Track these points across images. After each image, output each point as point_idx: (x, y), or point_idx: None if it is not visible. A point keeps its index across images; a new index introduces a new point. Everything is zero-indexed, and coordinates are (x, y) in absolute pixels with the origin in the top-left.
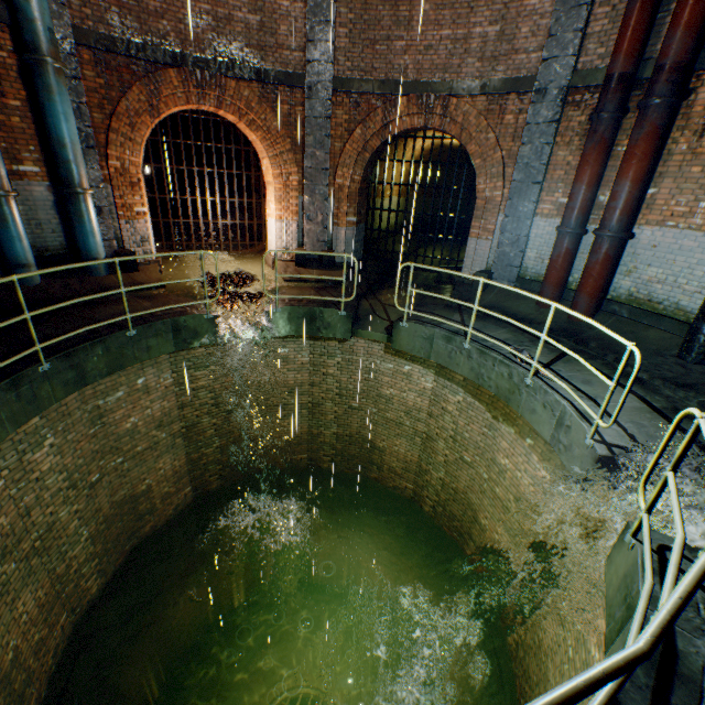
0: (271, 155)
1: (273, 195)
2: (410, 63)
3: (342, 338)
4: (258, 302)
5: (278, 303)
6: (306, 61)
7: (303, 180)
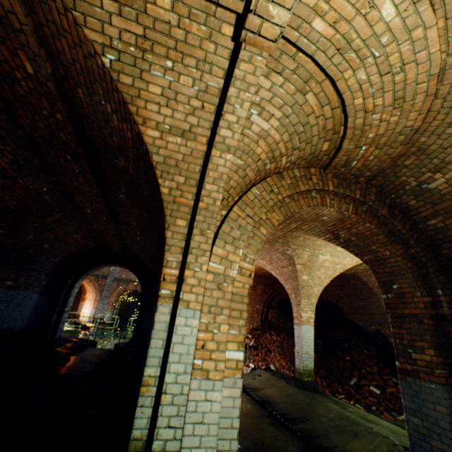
0: (93, 292)
1: (90, 302)
2: (133, 276)
3: (110, 340)
4: (85, 330)
5: (96, 328)
6: (109, 273)
7: (100, 298)
